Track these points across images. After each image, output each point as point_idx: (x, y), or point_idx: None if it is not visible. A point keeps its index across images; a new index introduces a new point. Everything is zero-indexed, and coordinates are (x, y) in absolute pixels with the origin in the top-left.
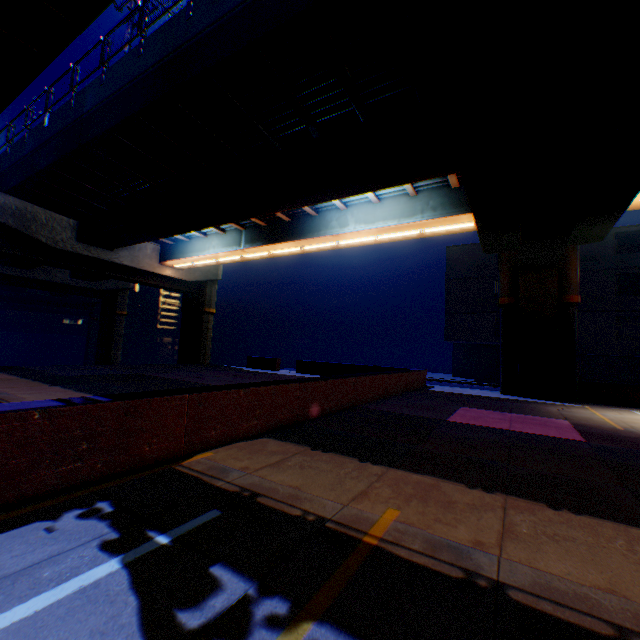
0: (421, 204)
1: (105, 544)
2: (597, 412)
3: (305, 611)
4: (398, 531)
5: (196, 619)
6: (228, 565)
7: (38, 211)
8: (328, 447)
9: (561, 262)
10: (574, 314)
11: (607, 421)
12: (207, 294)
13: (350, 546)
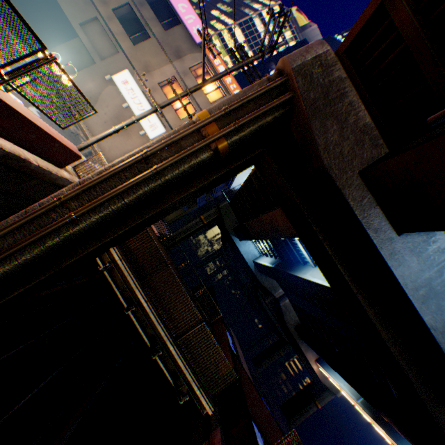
0: None
1: (263, 444)
2: None
3: None
4: None
5: None
6: None
7: (292, 310)
8: None
9: None
10: None
11: None
12: (323, 394)
13: None
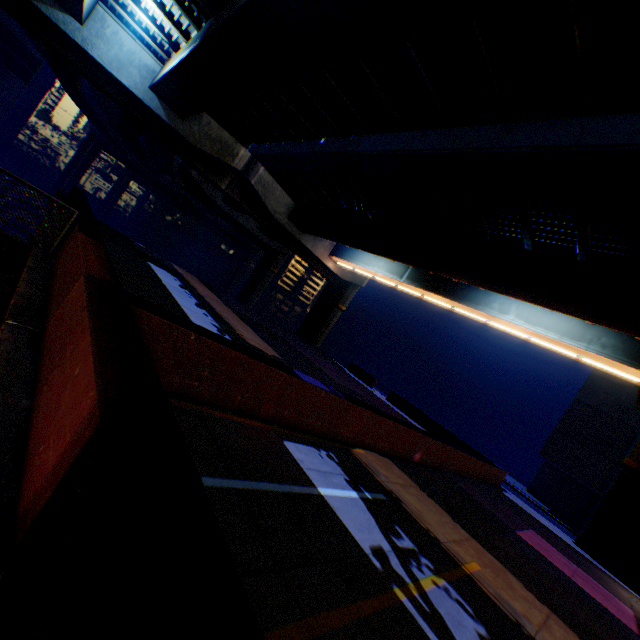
0: (592, 335)
1: (346, 480)
2: None
3: (440, 574)
4: (480, 576)
5: (399, 543)
6: (401, 529)
7: (277, 188)
8: (430, 494)
9: None
10: None
11: None
12: (346, 293)
13: (455, 563)
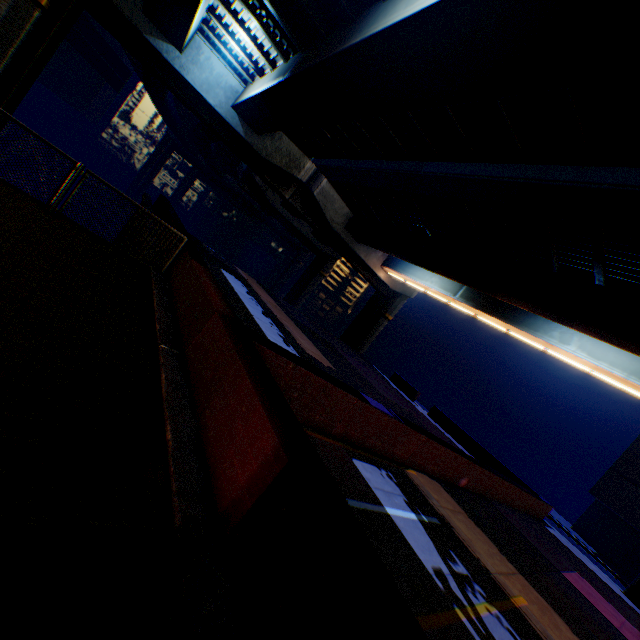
0: None
1: (405, 501)
2: None
3: (492, 602)
4: (527, 611)
5: (454, 567)
6: (455, 555)
7: (337, 199)
8: (476, 522)
9: None
10: None
11: None
12: (394, 303)
13: (504, 595)
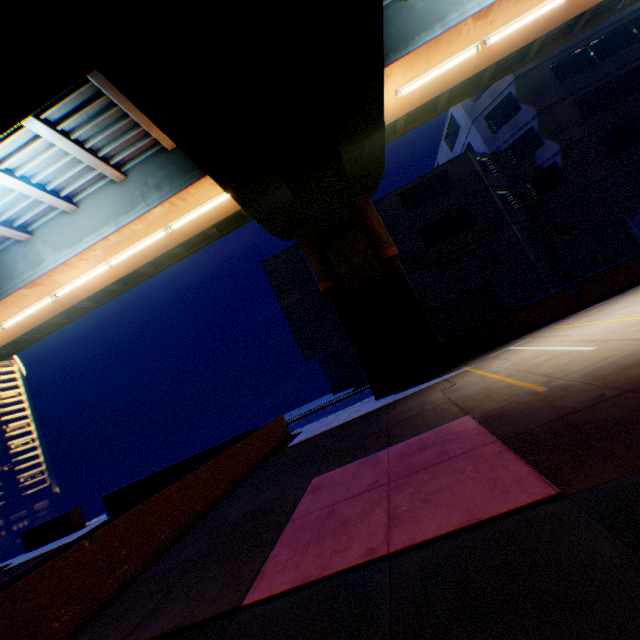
0: (139, 187)
1: None
2: (485, 371)
3: None
4: None
5: None
6: None
7: None
8: None
9: (361, 217)
10: (401, 268)
11: (512, 382)
12: None
13: None
